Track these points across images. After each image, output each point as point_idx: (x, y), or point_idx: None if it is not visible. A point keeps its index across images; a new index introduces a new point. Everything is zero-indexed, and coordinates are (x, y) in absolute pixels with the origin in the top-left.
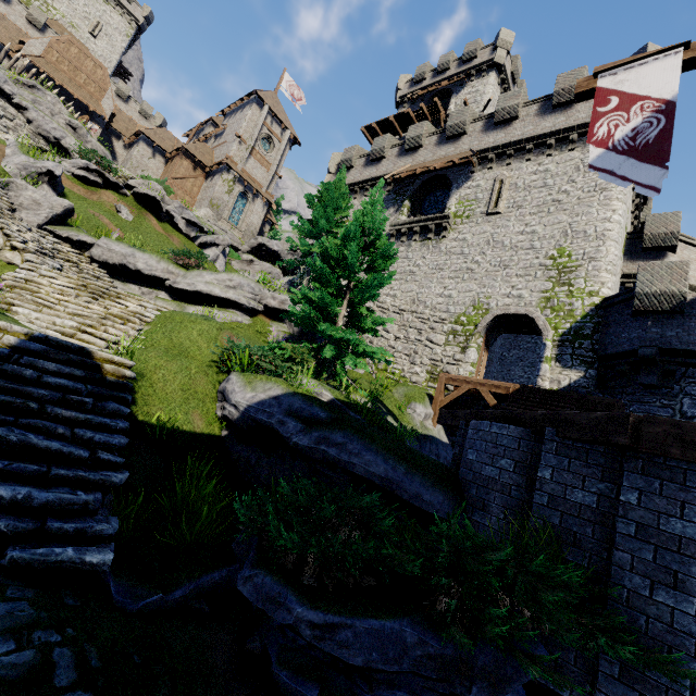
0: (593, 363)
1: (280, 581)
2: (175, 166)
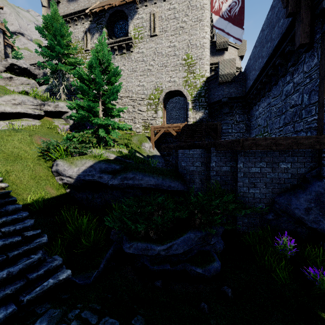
0: (206, 107)
1: (145, 242)
2: None
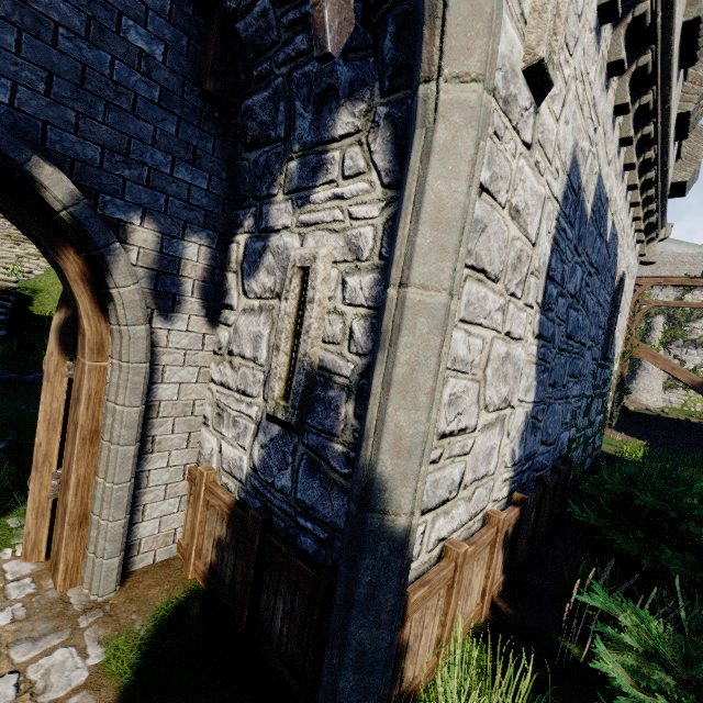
0: None
1: None
2: None
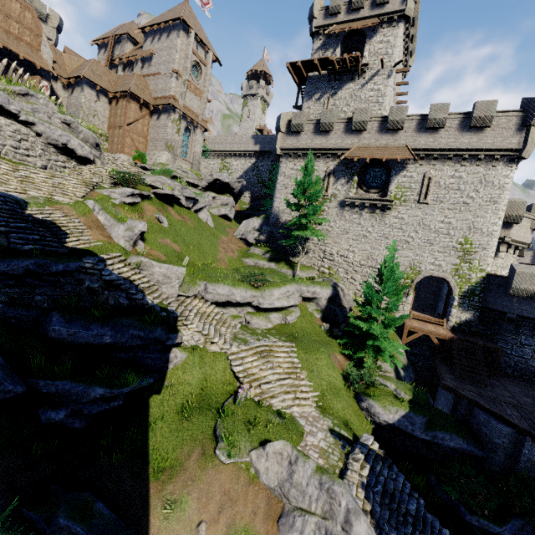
0: (478, 309)
1: (486, 520)
2: (126, 112)
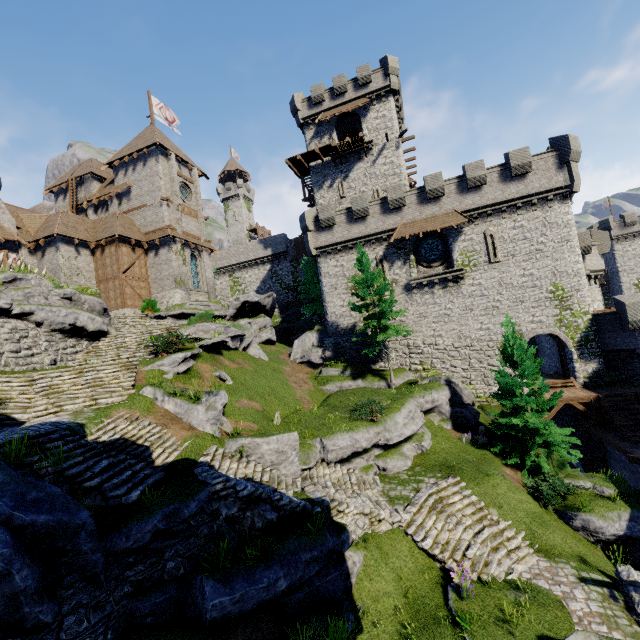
0: (600, 355)
1: None
2: (119, 259)
